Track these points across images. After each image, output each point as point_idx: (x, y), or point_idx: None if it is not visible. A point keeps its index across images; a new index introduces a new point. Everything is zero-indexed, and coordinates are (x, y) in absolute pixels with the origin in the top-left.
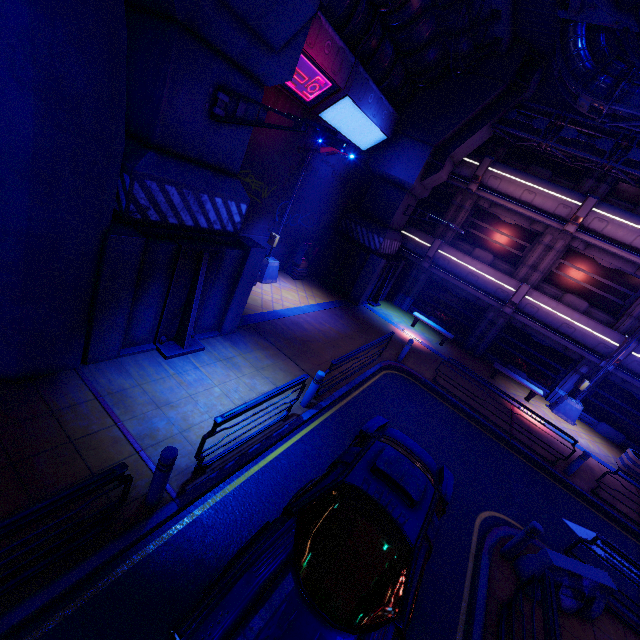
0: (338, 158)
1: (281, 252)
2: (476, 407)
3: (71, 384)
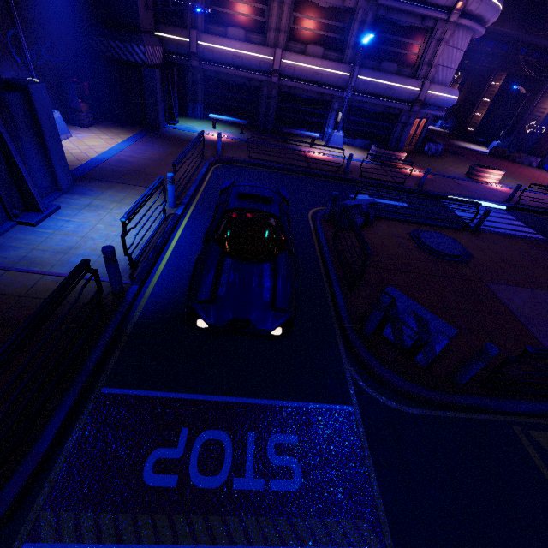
0: None
1: (51, 102)
2: (284, 162)
3: None
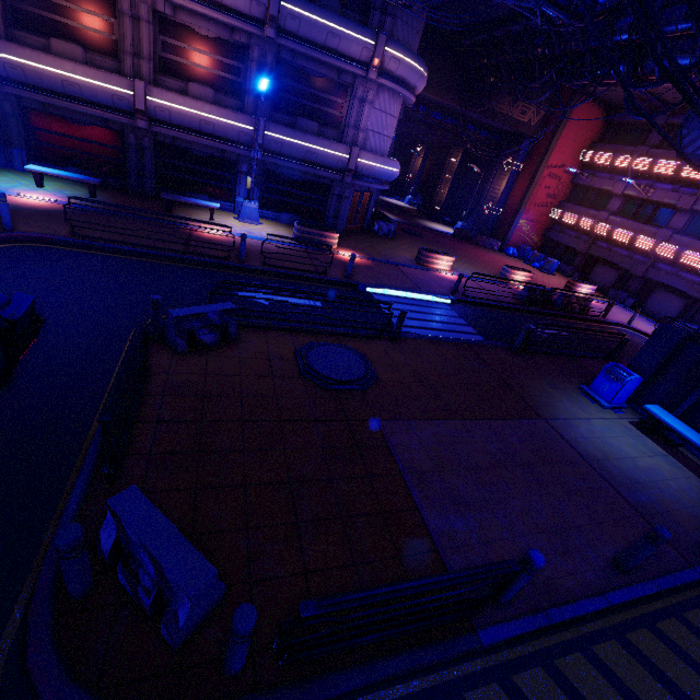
0: None
1: None
2: (142, 243)
3: None
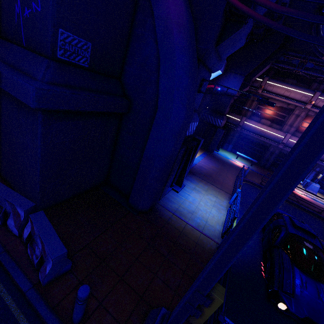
0: None
1: None
2: None
3: (162, 210)
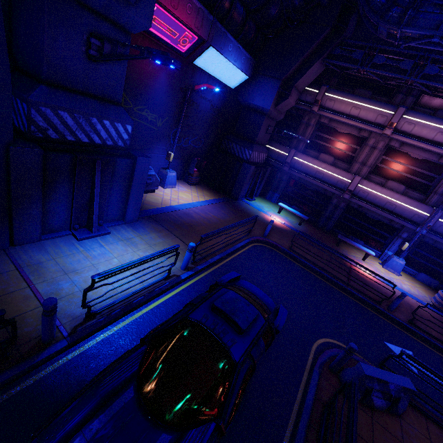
0: (214, 95)
1: (179, 166)
2: (322, 266)
3: None
